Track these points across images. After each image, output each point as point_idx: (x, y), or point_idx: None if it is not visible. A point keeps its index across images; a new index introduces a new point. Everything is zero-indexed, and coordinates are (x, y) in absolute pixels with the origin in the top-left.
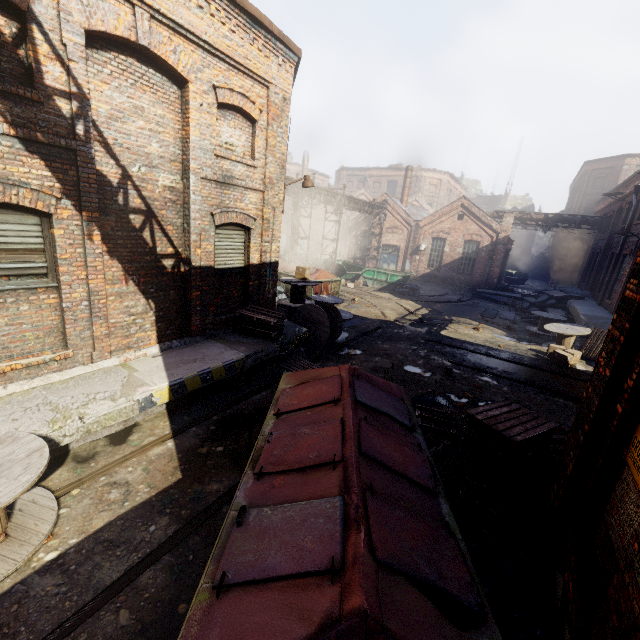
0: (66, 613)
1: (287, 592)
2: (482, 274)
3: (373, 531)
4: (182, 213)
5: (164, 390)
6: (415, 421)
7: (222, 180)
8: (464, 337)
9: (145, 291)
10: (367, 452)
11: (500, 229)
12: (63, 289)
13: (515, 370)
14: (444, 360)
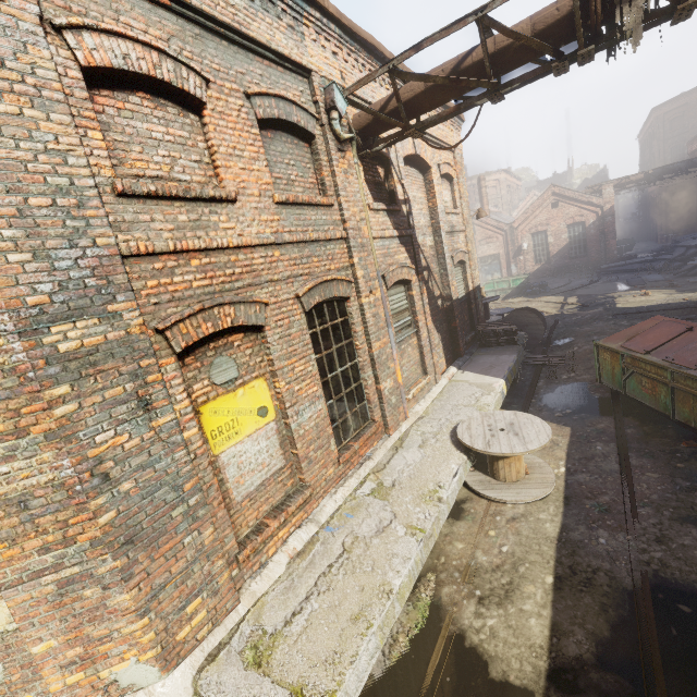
0: (615, 482)
1: None
2: (598, 251)
3: None
4: (437, 263)
5: (504, 384)
6: None
7: (451, 230)
8: (642, 304)
9: (436, 327)
10: None
11: (603, 202)
12: (420, 332)
13: None
14: None
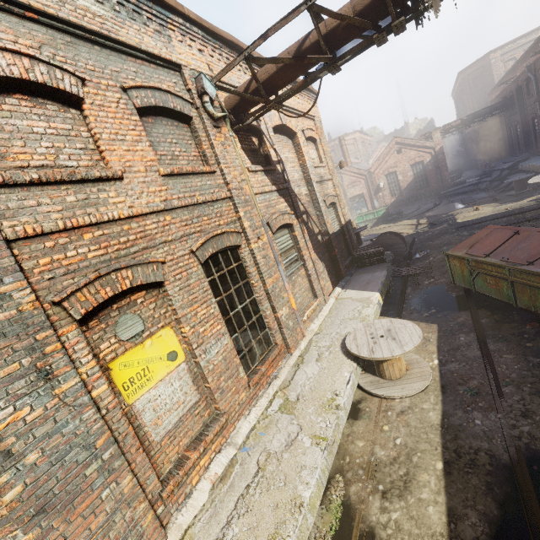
0: (480, 366)
1: None
2: (436, 181)
3: None
4: (313, 207)
5: (379, 296)
6: None
7: (320, 180)
8: (475, 217)
9: (319, 257)
10: None
11: (434, 145)
12: (306, 264)
13: (537, 213)
14: None
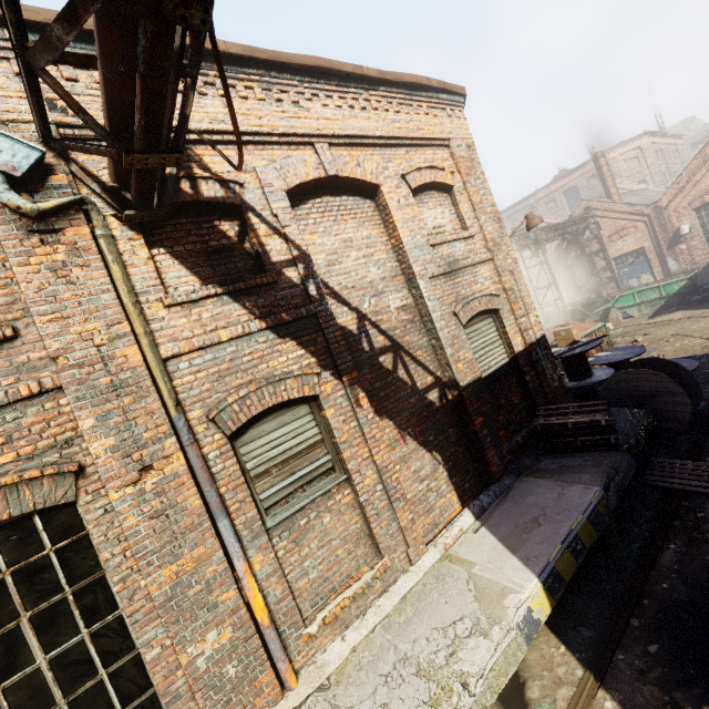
0: None
1: None
2: None
3: None
4: (423, 329)
5: (539, 594)
6: None
7: (448, 269)
8: None
9: (424, 443)
10: None
11: None
12: (354, 479)
13: None
14: None
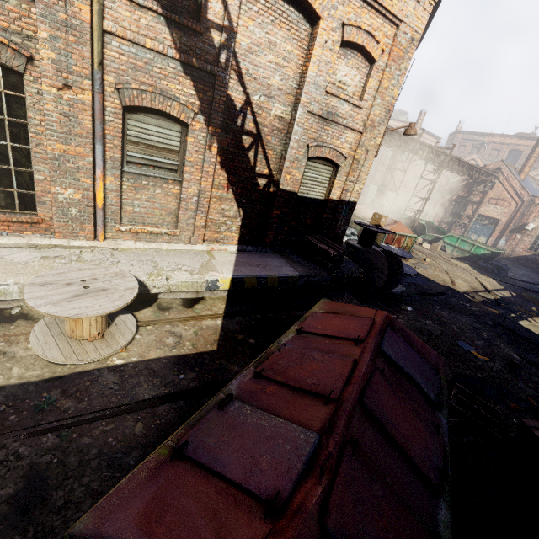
0: (110, 404)
1: (221, 496)
2: None
3: (335, 492)
4: (284, 141)
5: (227, 279)
6: (444, 399)
7: (325, 116)
8: None
9: (239, 200)
10: (368, 405)
11: None
12: (184, 184)
13: None
14: (512, 351)
